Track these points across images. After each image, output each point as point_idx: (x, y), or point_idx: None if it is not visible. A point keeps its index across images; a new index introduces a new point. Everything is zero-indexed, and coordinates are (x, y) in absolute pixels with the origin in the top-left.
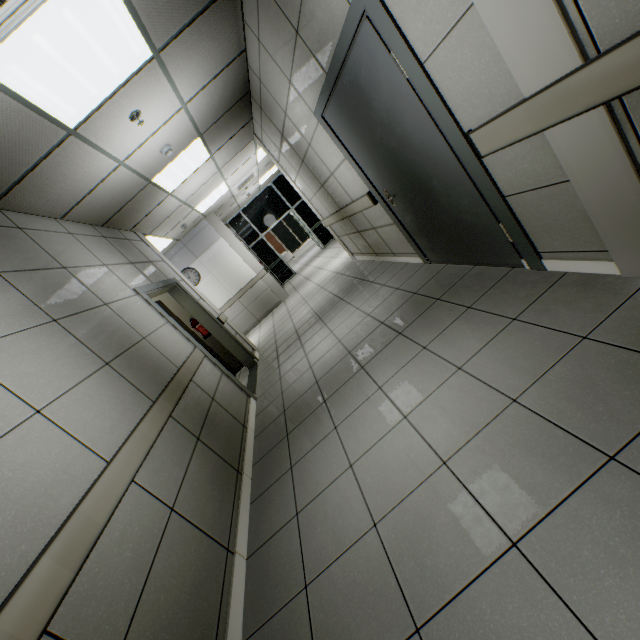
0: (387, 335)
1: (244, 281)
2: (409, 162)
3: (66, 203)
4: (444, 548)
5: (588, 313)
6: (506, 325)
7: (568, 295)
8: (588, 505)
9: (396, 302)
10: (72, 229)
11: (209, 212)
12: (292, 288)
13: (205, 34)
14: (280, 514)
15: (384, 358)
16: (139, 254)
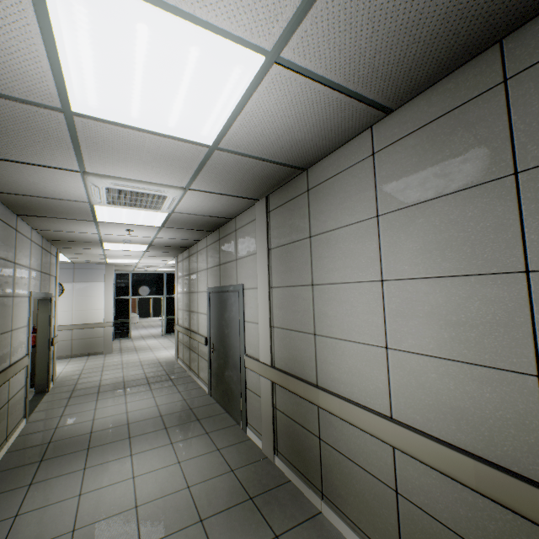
0: (159, 425)
1: (91, 320)
2: (227, 343)
3: (49, 228)
4: None
5: (242, 460)
6: (214, 450)
7: (243, 449)
8: (180, 536)
9: (178, 407)
10: (34, 237)
11: (112, 263)
12: (119, 348)
13: (187, 232)
14: (0, 513)
15: (147, 438)
16: (49, 266)
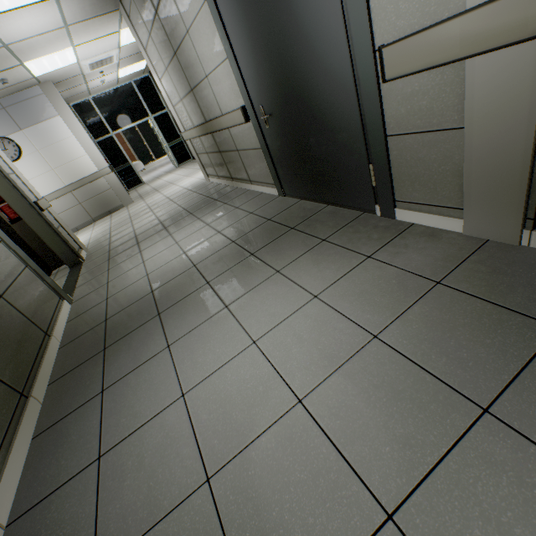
0: (238, 254)
1: (82, 173)
2: (299, 75)
3: None
4: (301, 519)
5: (439, 261)
6: (362, 261)
7: (418, 243)
8: (470, 467)
9: (249, 224)
10: None
11: (46, 79)
12: (138, 196)
13: None
14: (74, 456)
15: (234, 276)
16: None
